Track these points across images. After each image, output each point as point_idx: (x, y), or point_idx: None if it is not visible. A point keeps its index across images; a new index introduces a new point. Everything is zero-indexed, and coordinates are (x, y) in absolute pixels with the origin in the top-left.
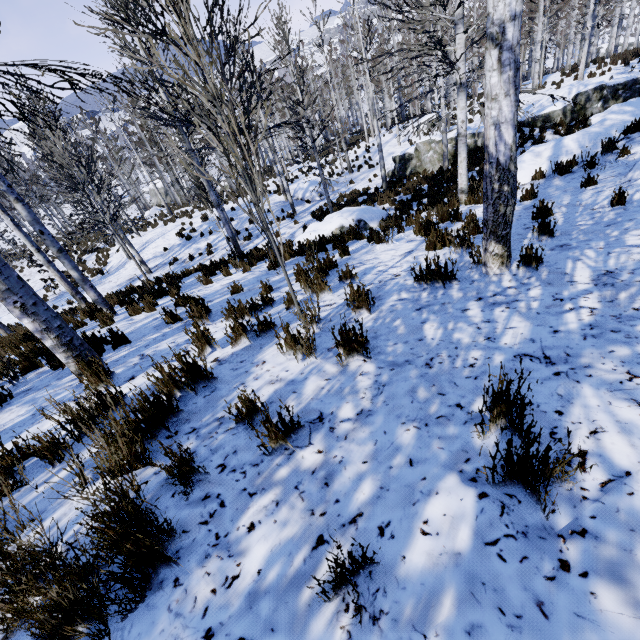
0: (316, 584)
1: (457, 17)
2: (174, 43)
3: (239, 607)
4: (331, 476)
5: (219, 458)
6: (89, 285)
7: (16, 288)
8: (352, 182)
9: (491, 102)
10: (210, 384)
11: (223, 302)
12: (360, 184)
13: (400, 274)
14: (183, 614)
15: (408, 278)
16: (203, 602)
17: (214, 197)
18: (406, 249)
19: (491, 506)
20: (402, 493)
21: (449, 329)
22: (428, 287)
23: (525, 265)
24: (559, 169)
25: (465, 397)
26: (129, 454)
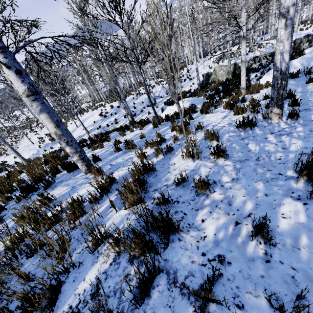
0: (251, 231)
1: (242, 5)
2: (117, 24)
3: (212, 245)
4: (230, 202)
5: (174, 199)
6: (72, 137)
7: (65, 134)
8: (182, 87)
9: (279, 43)
10: (153, 173)
11: (138, 142)
12: (186, 88)
13: (225, 126)
14: (188, 249)
15: (230, 127)
16: (195, 245)
17: (123, 95)
18: (222, 115)
19: (310, 207)
20: (267, 205)
21: (261, 146)
22: (242, 130)
23: (290, 118)
24: (292, 76)
25: (281, 170)
26: (135, 198)
